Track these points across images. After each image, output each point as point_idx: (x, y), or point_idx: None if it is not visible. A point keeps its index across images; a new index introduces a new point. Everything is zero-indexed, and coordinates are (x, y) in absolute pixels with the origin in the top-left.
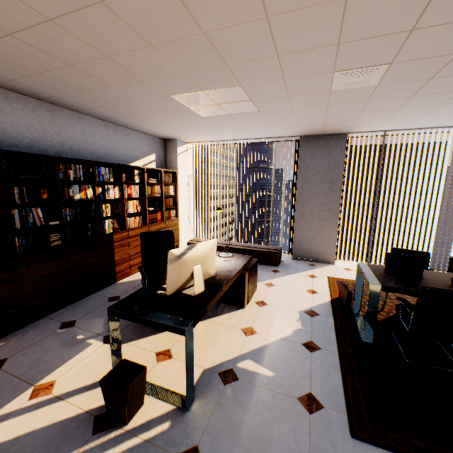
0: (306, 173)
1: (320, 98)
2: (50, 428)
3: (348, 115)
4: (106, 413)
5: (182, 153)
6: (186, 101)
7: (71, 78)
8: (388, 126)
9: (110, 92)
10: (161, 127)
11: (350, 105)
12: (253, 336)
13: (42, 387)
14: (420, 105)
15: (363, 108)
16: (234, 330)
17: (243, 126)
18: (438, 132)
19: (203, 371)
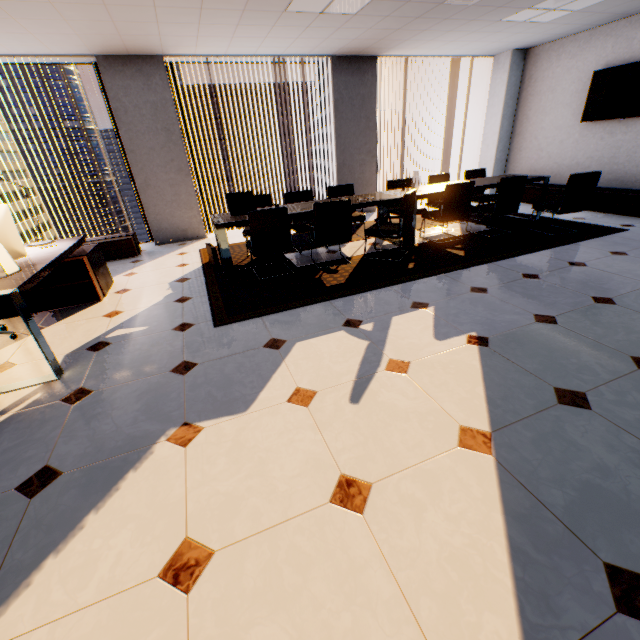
0: (129, 119)
1: None
2: None
3: (145, 25)
4: None
5: None
6: None
7: None
8: (205, 49)
9: None
10: None
11: (138, 11)
12: (120, 315)
13: None
14: (218, 23)
15: (157, 18)
16: (95, 320)
17: None
18: (262, 62)
19: (67, 356)
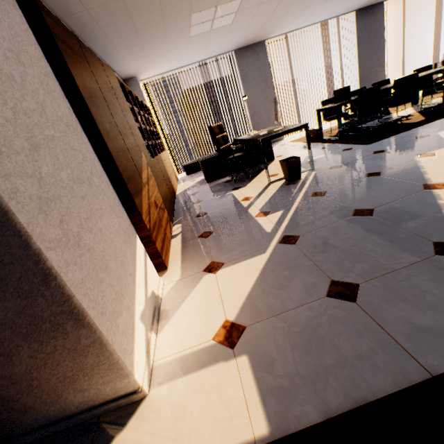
0: (248, 79)
1: (274, 5)
2: (276, 193)
3: (277, 19)
4: (288, 183)
5: (143, 91)
6: (195, 19)
7: (141, 2)
8: (289, 28)
9: (152, 15)
10: (141, 60)
11: (284, 10)
12: None
13: (245, 199)
14: (315, 4)
15: (288, 12)
16: None
17: (206, 45)
18: (310, 29)
19: None
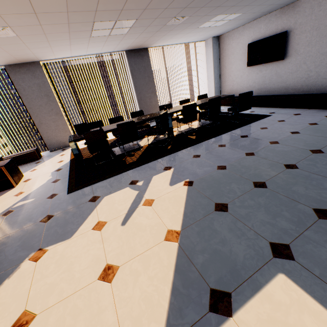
0: (26, 93)
1: None
2: None
3: (23, 51)
4: None
5: None
6: None
7: None
8: (60, 56)
9: None
10: None
11: (16, 46)
12: (22, 194)
13: None
14: (60, 45)
15: (28, 47)
16: (9, 198)
17: None
18: (92, 57)
19: None
